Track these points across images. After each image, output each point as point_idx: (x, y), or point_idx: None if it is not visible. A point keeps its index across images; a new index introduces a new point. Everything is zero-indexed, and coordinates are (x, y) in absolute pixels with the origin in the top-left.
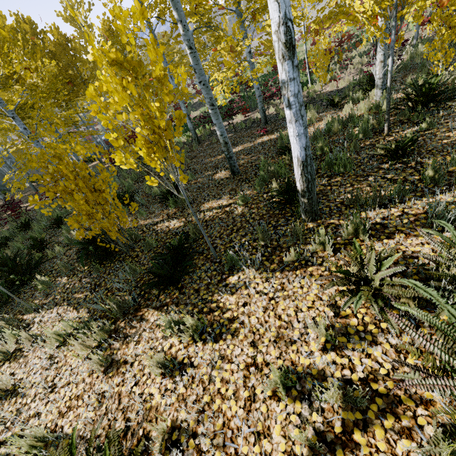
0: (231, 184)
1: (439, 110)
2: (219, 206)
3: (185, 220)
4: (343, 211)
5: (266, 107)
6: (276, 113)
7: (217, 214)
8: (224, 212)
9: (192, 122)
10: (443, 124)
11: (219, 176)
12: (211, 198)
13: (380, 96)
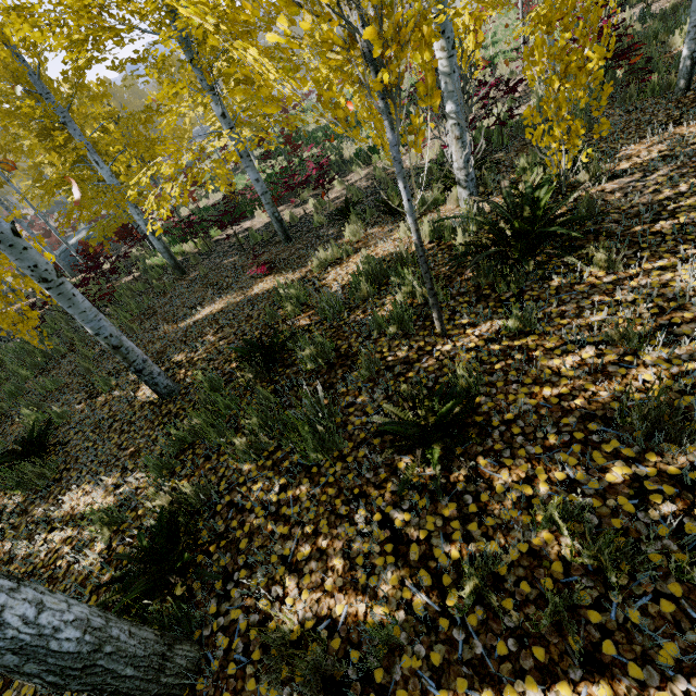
0: (145, 429)
1: (547, 277)
2: (82, 516)
3: (8, 551)
4: (247, 678)
5: (310, 196)
6: (316, 213)
7: (61, 550)
8: (73, 547)
9: (160, 239)
10: (554, 320)
11: (144, 392)
12: (89, 474)
13: (460, 209)
